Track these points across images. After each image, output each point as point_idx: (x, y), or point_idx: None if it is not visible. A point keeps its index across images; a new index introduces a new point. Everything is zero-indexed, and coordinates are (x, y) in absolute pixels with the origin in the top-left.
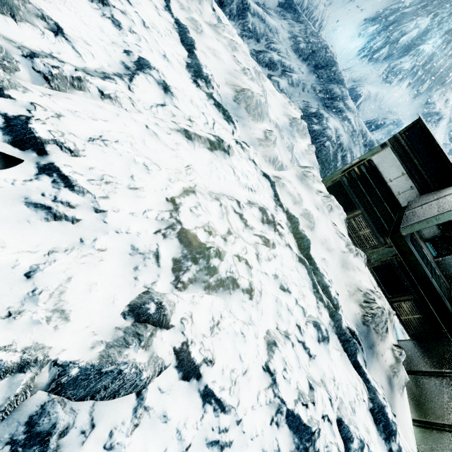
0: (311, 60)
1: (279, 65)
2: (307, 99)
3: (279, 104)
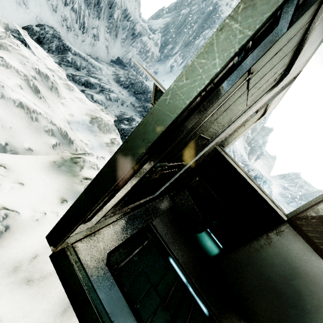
0: (131, 88)
1: (97, 86)
2: (125, 110)
3: (85, 107)
